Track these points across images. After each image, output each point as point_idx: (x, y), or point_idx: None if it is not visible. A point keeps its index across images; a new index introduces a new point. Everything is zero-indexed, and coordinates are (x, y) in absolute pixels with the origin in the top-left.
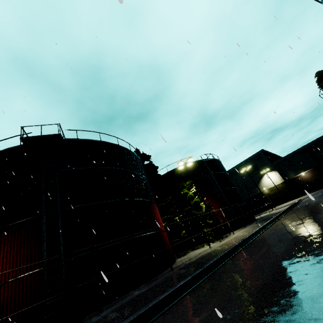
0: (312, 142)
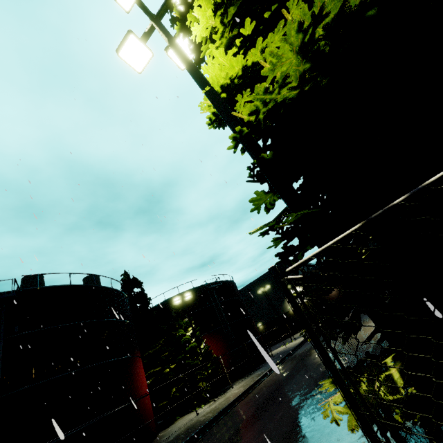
0: None
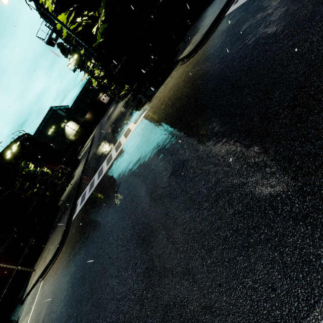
0: (80, 92)
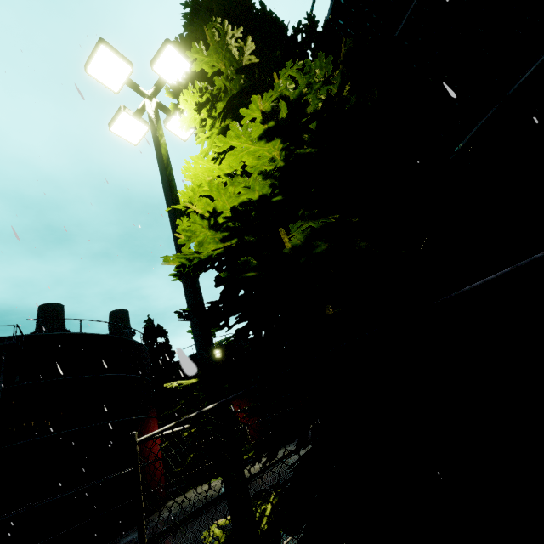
0: None
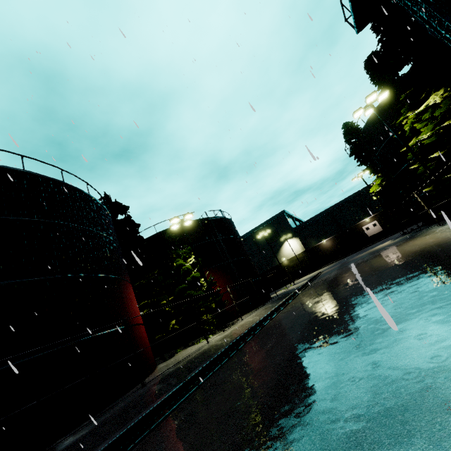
0: (335, 205)
